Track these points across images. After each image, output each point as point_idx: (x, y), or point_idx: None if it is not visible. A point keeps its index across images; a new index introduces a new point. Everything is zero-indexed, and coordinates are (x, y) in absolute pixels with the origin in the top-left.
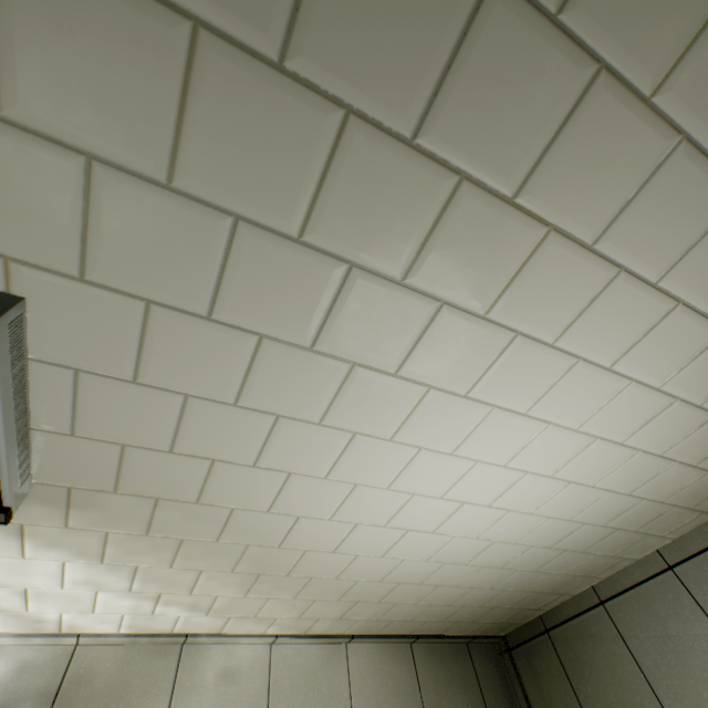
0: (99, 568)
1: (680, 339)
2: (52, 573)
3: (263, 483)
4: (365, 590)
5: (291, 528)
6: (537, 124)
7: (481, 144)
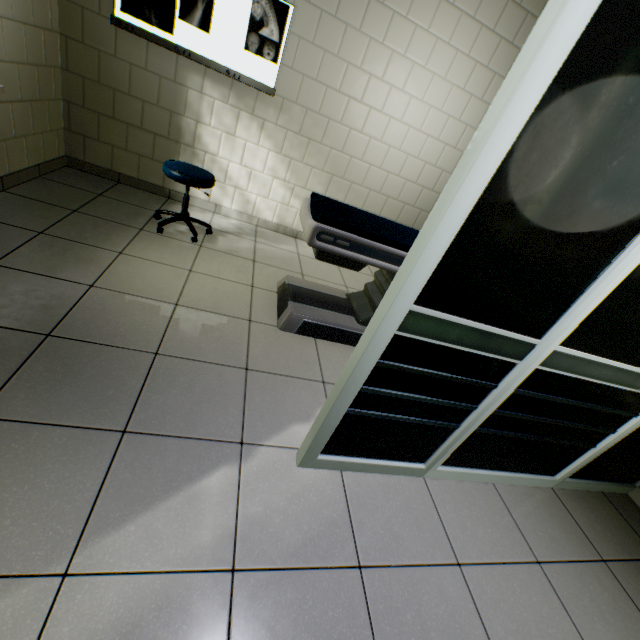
0: (279, 158)
1: (468, 29)
2: (263, 160)
3: (340, 104)
4: (373, 202)
5: (347, 138)
6: None
7: None
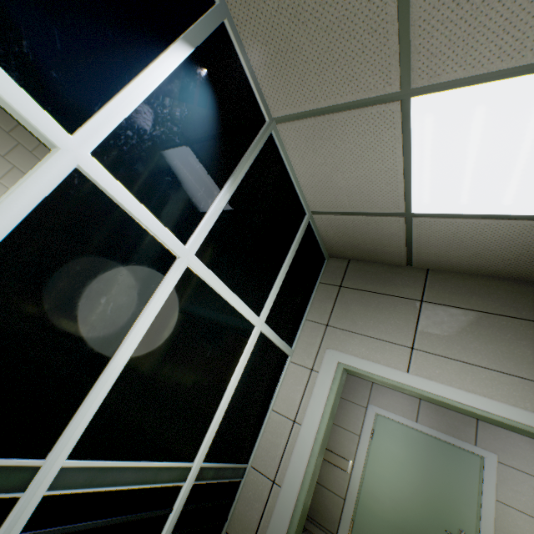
0: None
1: None
2: None
3: None
4: None
5: None
6: (31, 164)
7: (19, 163)
